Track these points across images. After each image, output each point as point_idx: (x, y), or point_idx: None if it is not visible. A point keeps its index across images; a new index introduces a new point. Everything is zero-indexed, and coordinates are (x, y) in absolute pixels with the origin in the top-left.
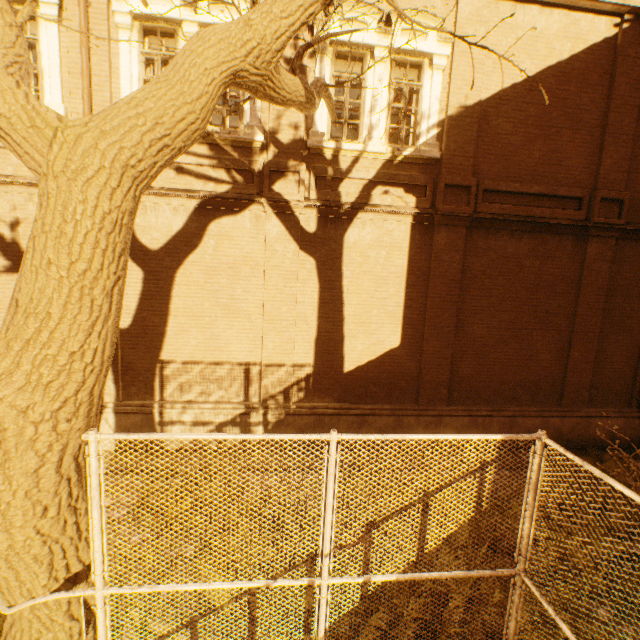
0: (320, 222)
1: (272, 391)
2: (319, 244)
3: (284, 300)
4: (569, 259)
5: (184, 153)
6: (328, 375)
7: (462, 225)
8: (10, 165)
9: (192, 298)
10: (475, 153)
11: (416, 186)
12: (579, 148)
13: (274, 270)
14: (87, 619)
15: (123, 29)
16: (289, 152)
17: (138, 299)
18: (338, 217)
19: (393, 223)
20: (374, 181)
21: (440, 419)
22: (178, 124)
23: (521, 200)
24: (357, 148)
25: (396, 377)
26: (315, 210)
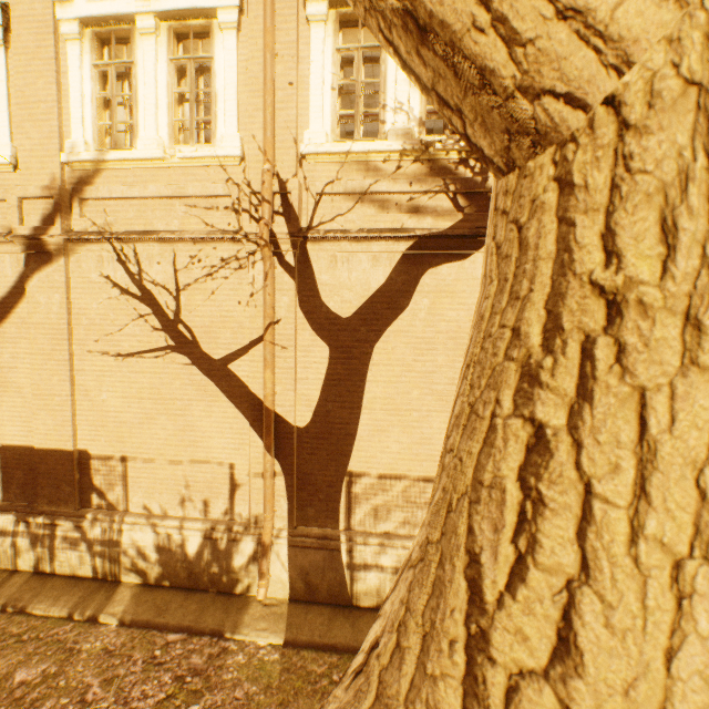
0: None
1: None
2: None
3: None
4: None
5: (389, 178)
6: None
7: None
8: (175, 218)
9: (394, 383)
10: None
11: None
12: None
13: None
14: None
15: (315, 22)
16: None
17: (321, 385)
18: None
19: None
20: None
21: None
22: None
23: None
24: None
25: None
26: None
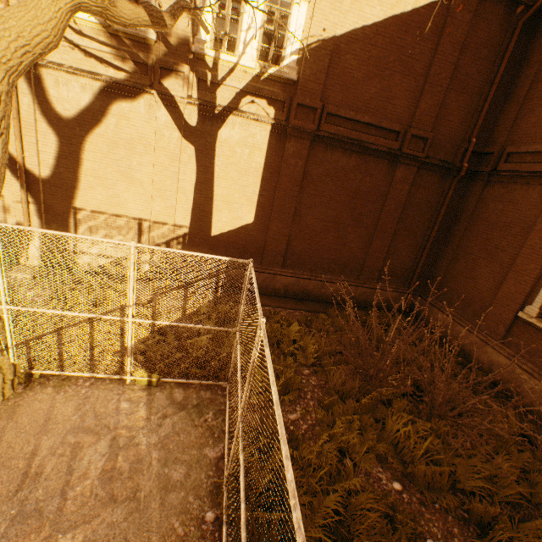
0: (200, 118)
1: (158, 241)
2: (198, 136)
3: (169, 176)
4: (383, 178)
5: (90, 38)
6: (200, 236)
7: (308, 139)
8: None
9: (98, 163)
10: (326, 81)
11: (277, 101)
12: (405, 91)
13: (162, 151)
14: (3, 326)
15: None
16: (177, 54)
17: (55, 157)
18: (214, 116)
19: (257, 128)
20: (245, 91)
21: (275, 277)
22: (35, 38)
23: (355, 126)
24: (232, 60)
25: (248, 244)
26: (196, 107)
